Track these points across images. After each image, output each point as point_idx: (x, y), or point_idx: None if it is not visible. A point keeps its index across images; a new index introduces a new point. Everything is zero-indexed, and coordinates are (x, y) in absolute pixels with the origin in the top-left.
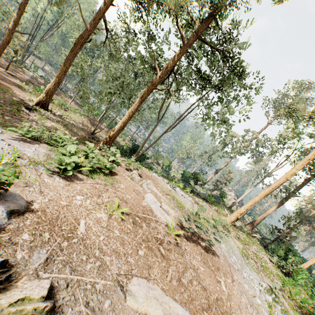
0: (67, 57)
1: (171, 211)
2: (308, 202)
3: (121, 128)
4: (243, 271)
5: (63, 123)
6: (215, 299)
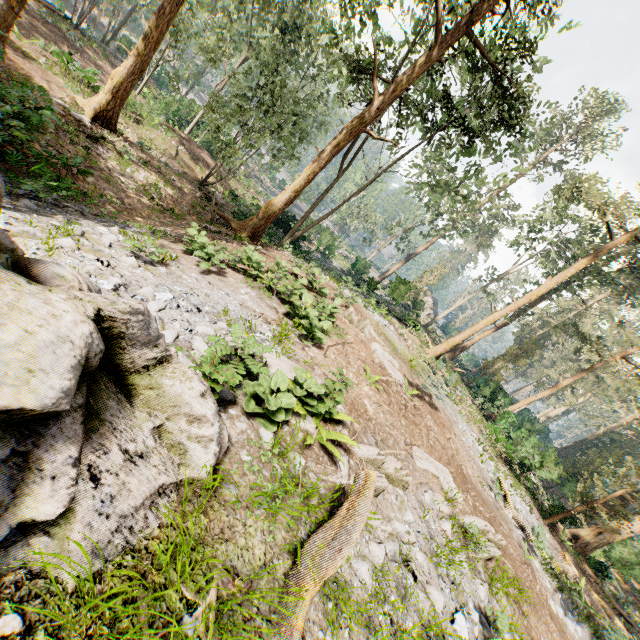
0: (164, 5)
1: (395, 363)
2: (538, 317)
3: (290, 202)
4: (457, 423)
5: (152, 165)
6: (451, 455)
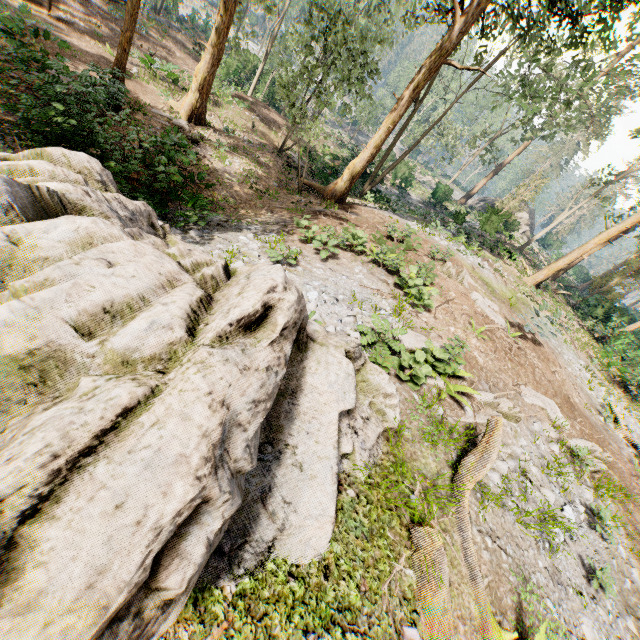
0: None
1: (495, 307)
2: None
3: (372, 158)
4: (562, 354)
5: (240, 148)
6: (557, 387)
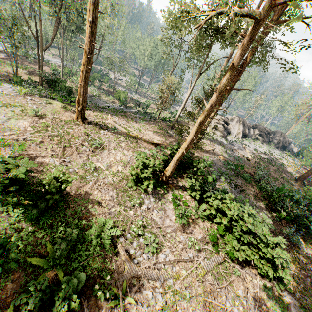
0: None
1: None
2: None
3: None
4: None
5: None
6: None
